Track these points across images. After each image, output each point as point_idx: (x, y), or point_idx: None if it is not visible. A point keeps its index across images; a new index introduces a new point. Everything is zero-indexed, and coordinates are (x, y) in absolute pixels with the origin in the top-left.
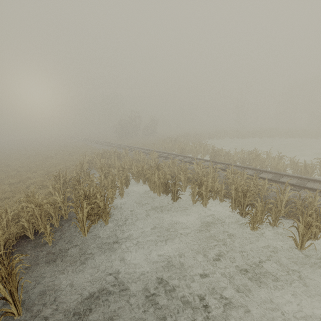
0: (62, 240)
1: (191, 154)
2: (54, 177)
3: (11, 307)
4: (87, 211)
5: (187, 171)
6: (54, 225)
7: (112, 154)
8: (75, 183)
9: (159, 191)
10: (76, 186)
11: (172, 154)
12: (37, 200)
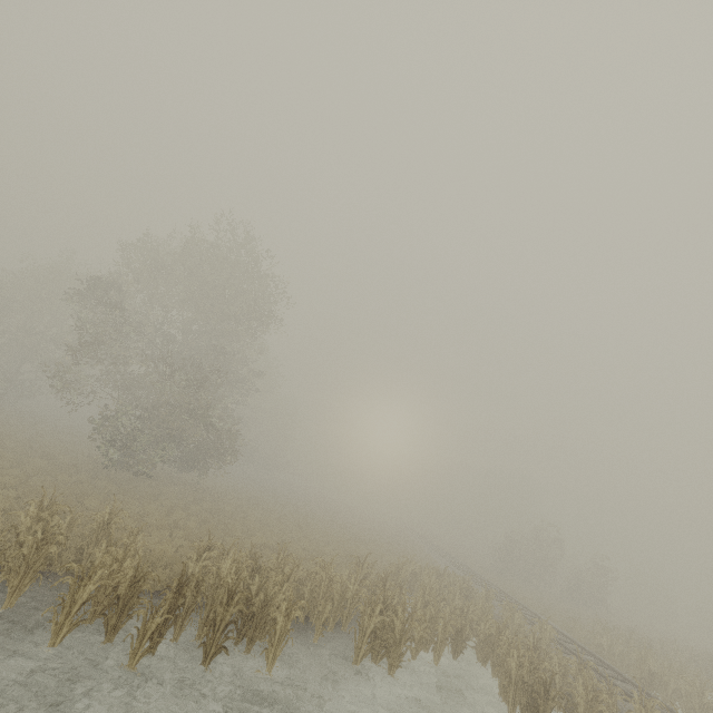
0: (328, 648)
1: (686, 710)
2: (357, 561)
3: (271, 651)
4: (375, 622)
5: (597, 693)
6: (328, 624)
7: (457, 582)
8: (378, 585)
9: (514, 701)
10: (377, 589)
11: (608, 665)
12: (330, 574)
